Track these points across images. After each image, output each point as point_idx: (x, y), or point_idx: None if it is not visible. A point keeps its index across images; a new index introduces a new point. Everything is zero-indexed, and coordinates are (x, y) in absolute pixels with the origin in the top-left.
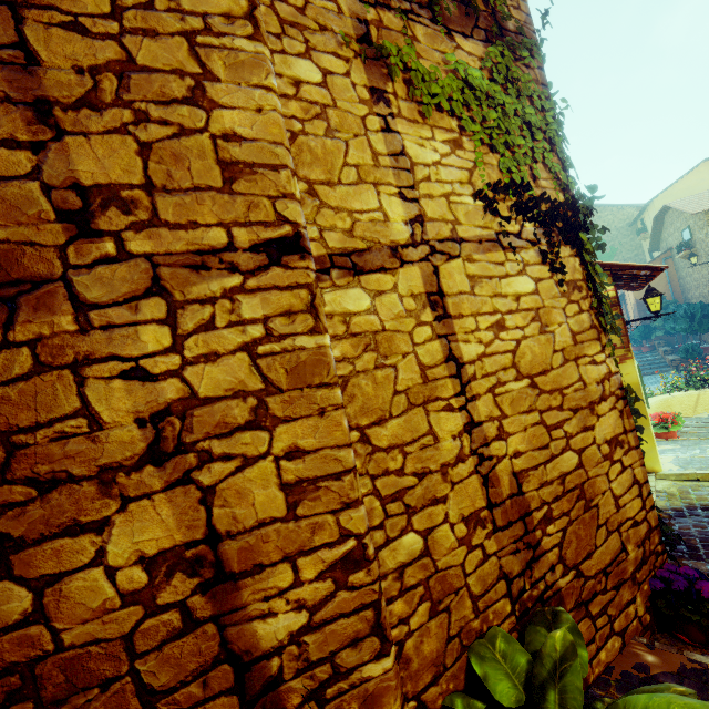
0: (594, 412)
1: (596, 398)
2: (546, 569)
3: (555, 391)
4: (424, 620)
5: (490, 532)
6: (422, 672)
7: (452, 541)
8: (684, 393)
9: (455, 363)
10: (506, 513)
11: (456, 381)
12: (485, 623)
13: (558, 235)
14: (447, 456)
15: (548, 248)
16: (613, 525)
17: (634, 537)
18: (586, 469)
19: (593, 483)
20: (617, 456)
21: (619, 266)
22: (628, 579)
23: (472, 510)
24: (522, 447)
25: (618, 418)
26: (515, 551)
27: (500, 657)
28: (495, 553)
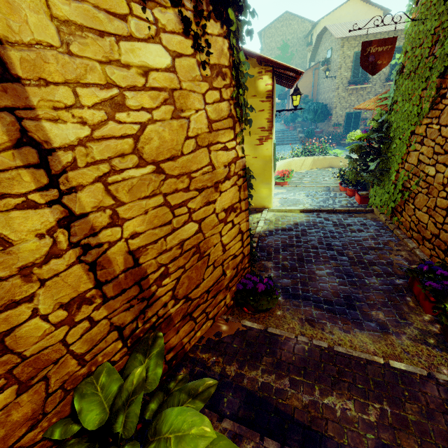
0: (218, 190)
1: (222, 178)
2: (159, 308)
3: (183, 175)
4: (11, 400)
5: (99, 304)
6: (13, 432)
7: (46, 328)
8: (298, 159)
9: (37, 149)
10: (120, 284)
11: (41, 172)
12: (94, 365)
13: (209, 3)
14: (29, 258)
15: (195, 17)
16: (219, 263)
17: (232, 265)
18: (204, 232)
19: (208, 241)
20: (230, 219)
21: (277, 64)
22: (224, 289)
23: (74, 295)
24: (141, 228)
25: (237, 191)
26: (129, 307)
27: (99, 389)
28: (106, 317)
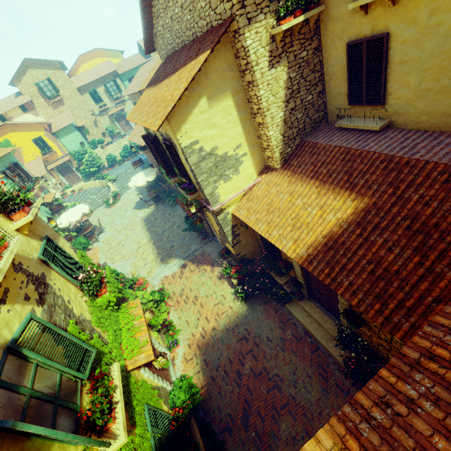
0: None
1: None
2: None
3: None
4: None
5: None
6: None
7: None
8: (91, 182)
9: None
10: None
11: None
12: None
13: None
14: None
15: None
16: None
17: None
18: None
19: None
20: None
21: None
22: None
23: None
24: None
25: None
26: None
27: None
28: None
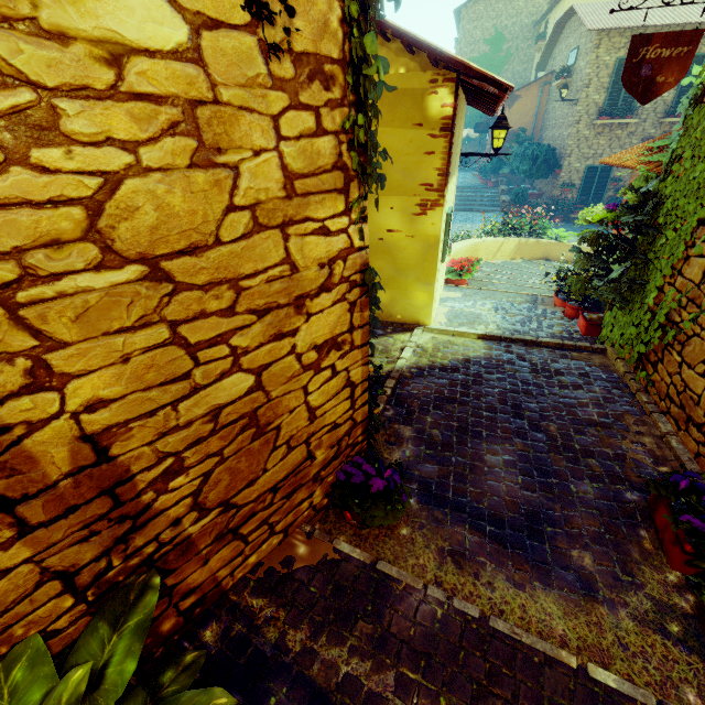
0: (303, 310)
1: (313, 288)
2: (163, 528)
3: (221, 284)
4: None
5: (9, 540)
6: None
7: None
8: (493, 239)
9: None
10: (61, 499)
11: None
12: (5, 644)
13: None
14: None
15: None
16: (300, 440)
17: (329, 441)
18: (268, 389)
19: (277, 404)
20: (329, 362)
21: (465, 67)
22: (309, 481)
23: None
24: (114, 390)
25: (346, 313)
26: (87, 536)
27: (6, 694)
28: (29, 559)
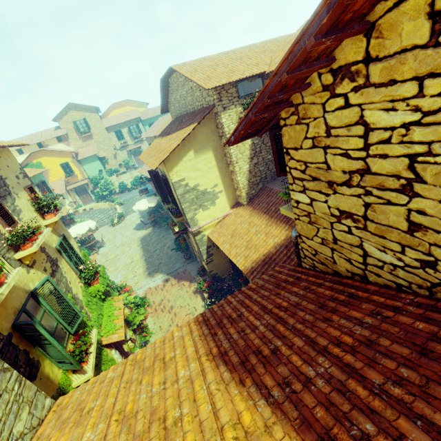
0: None
1: None
2: None
3: None
4: None
5: None
6: None
7: None
8: (101, 203)
9: None
10: None
11: None
12: None
13: None
14: None
15: None
16: None
17: None
18: None
19: None
20: None
21: None
22: None
23: None
24: None
25: None
26: None
27: None
28: None
